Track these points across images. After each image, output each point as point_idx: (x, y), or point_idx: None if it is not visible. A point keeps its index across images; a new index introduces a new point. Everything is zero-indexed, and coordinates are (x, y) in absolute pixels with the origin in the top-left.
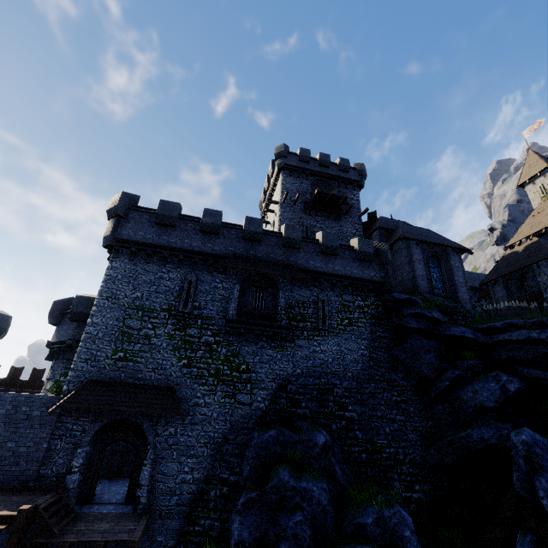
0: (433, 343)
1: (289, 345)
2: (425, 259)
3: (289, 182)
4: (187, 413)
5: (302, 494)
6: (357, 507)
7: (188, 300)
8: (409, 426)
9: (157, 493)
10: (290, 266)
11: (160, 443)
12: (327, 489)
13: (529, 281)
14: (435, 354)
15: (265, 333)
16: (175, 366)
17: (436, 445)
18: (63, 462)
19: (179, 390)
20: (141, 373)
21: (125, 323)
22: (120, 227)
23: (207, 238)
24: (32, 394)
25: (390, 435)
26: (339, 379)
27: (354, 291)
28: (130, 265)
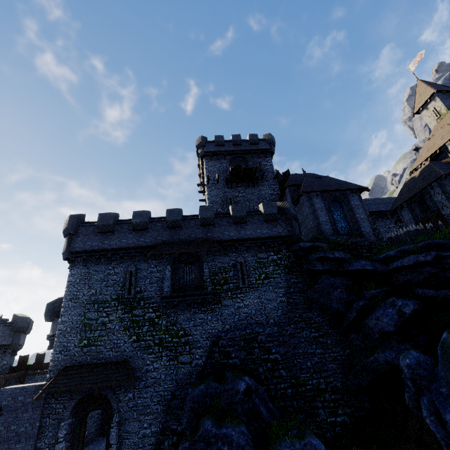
0: (340, 280)
1: (217, 306)
2: (326, 205)
3: (211, 166)
4: (141, 379)
5: (223, 439)
6: (274, 442)
7: (131, 287)
8: (328, 357)
9: (125, 448)
10: (208, 241)
11: (123, 408)
12: (245, 431)
13: (428, 202)
14: (343, 289)
15: (196, 301)
16: (128, 343)
17: (352, 371)
18: (52, 435)
19: (132, 362)
20: (102, 354)
21: (85, 316)
22: (72, 242)
23: (139, 234)
24: (24, 386)
25: (311, 368)
26: (262, 327)
27: (267, 248)
28: (84, 269)
